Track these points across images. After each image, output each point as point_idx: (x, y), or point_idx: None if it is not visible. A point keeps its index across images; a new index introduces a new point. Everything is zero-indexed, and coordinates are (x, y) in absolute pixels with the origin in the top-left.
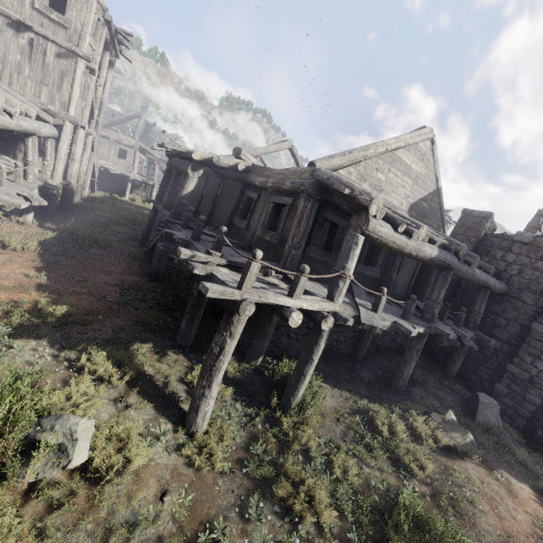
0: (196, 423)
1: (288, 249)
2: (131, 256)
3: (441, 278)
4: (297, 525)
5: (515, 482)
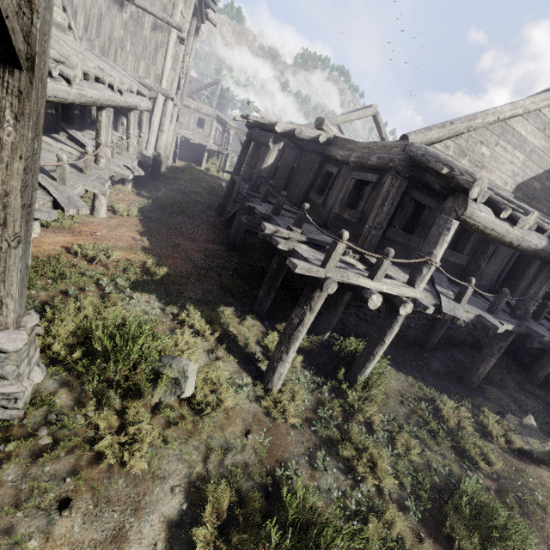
0: (272, 382)
1: (368, 229)
2: (211, 226)
3: (545, 273)
4: (359, 483)
5: None
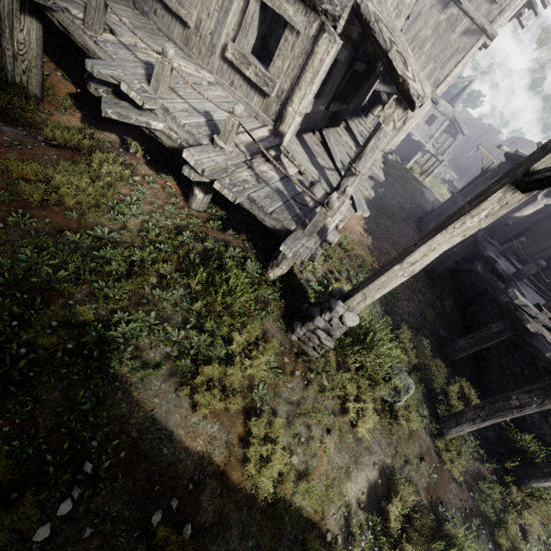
0: (449, 430)
1: None
2: (411, 239)
3: None
4: None
5: None
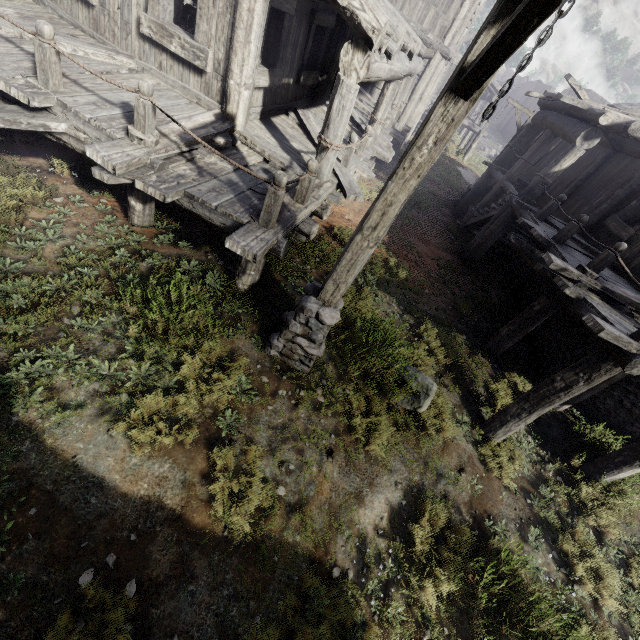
0: (495, 433)
1: None
2: (444, 228)
3: None
4: (572, 583)
5: None
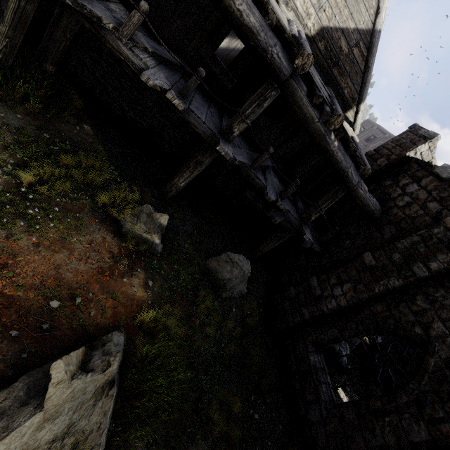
0: None
1: None
2: None
3: (262, 88)
4: None
5: (138, 282)
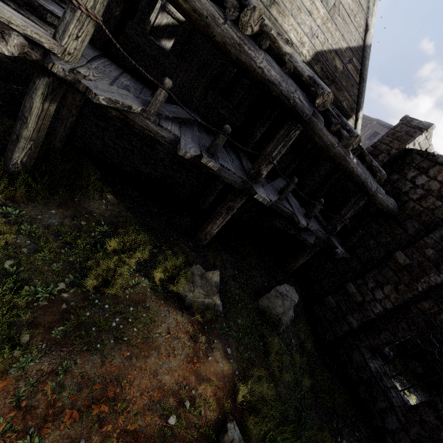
0: None
1: None
2: None
3: (284, 130)
4: None
5: (219, 355)
